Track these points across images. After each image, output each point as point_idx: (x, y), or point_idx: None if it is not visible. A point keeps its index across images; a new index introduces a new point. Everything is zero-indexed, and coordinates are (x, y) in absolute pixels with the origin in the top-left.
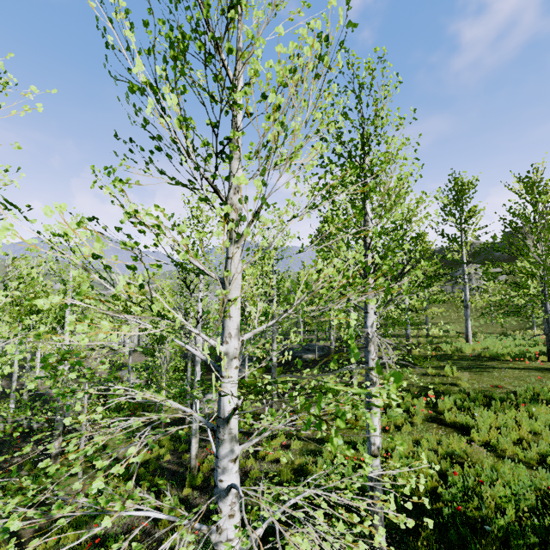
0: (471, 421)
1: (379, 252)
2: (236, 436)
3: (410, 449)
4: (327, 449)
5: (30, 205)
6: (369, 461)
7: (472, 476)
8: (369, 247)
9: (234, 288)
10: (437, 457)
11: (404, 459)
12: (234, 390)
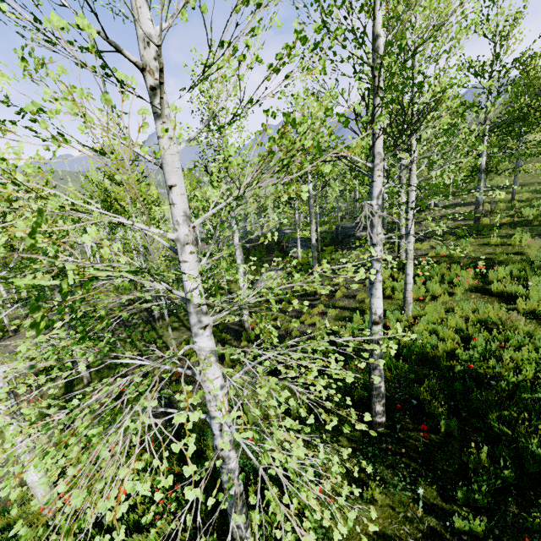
0: (521, 291)
1: (382, 96)
2: (203, 310)
3: (441, 316)
4: (248, 322)
5: (19, 112)
6: (275, 334)
7: (496, 341)
8: (378, 91)
9: (170, 172)
10: (467, 324)
11: (430, 325)
12: (193, 273)
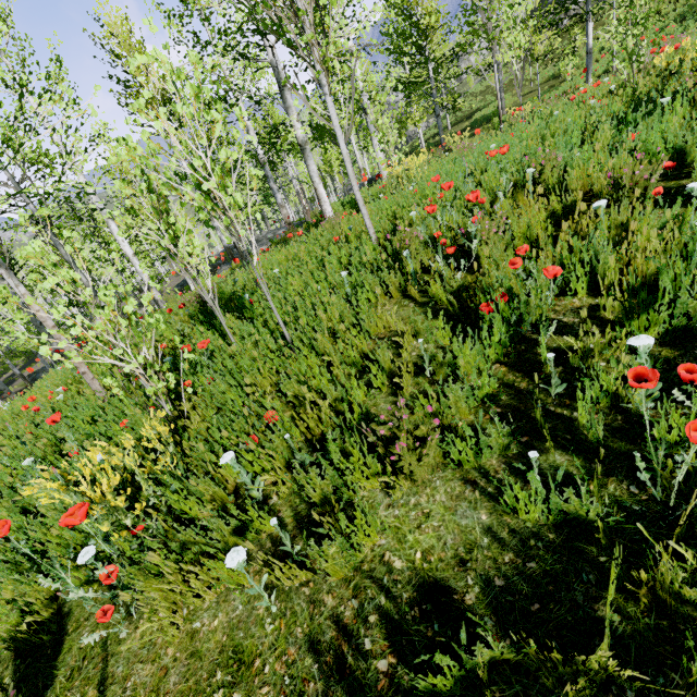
0: None
1: None
2: None
3: None
4: None
5: None
6: None
7: None
8: None
9: None
10: None
11: None
12: None
